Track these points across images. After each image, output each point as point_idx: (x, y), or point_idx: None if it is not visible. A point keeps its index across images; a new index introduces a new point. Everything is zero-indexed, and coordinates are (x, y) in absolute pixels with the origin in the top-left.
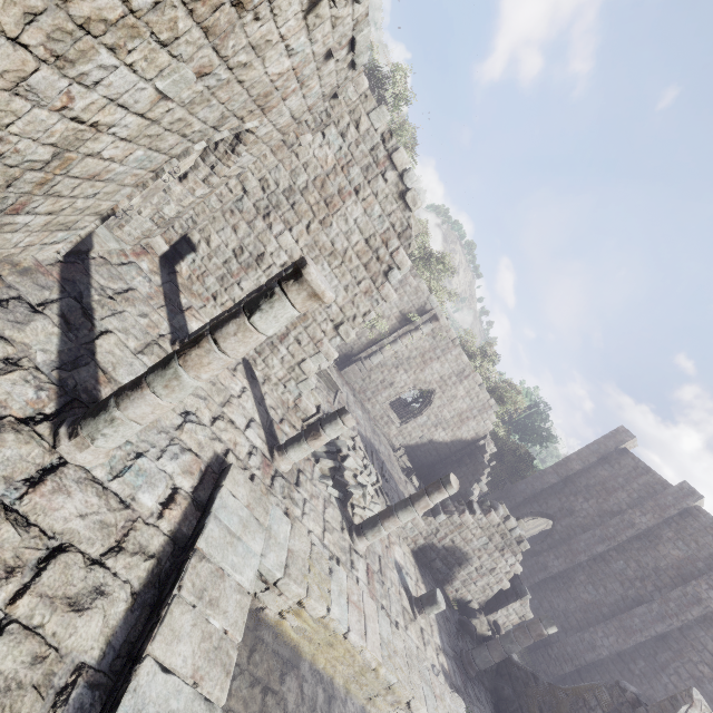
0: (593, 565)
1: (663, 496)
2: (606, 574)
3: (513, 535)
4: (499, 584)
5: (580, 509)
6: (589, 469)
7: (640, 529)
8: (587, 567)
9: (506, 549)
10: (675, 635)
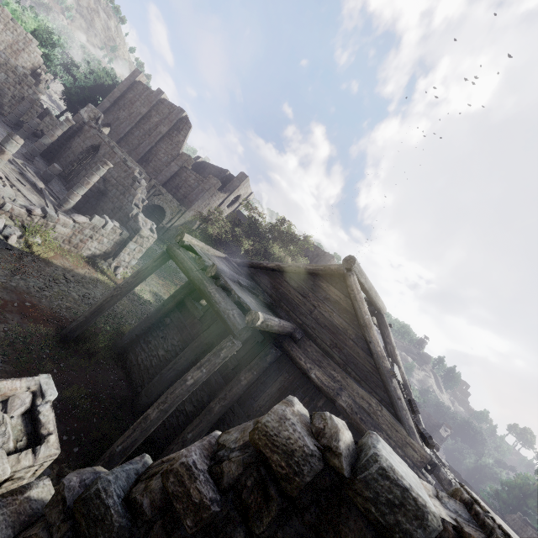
0: (128, 137)
1: (151, 97)
2: (133, 139)
3: (19, 72)
4: (33, 109)
5: (122, 116)
6: (125, 96)
7: (143, 115)
8: (125, 139)
9: (23, 84)
10: (155, 149)
